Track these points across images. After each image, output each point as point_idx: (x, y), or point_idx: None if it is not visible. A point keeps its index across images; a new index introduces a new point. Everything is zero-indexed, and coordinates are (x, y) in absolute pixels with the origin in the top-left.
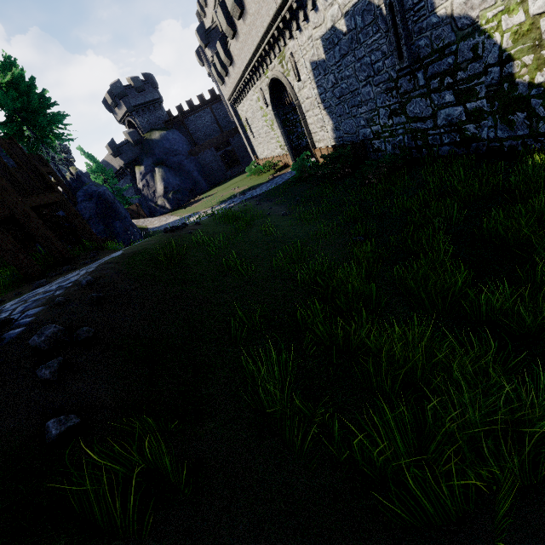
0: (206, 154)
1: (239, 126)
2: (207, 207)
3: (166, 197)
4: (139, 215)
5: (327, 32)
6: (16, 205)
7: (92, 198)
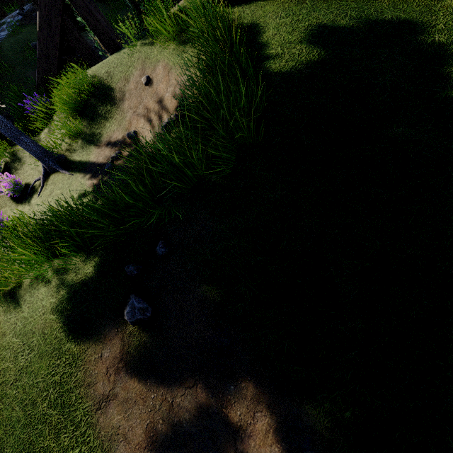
0: None
1: None
2: None
3: None
4: None
5: None
6: None
7: None
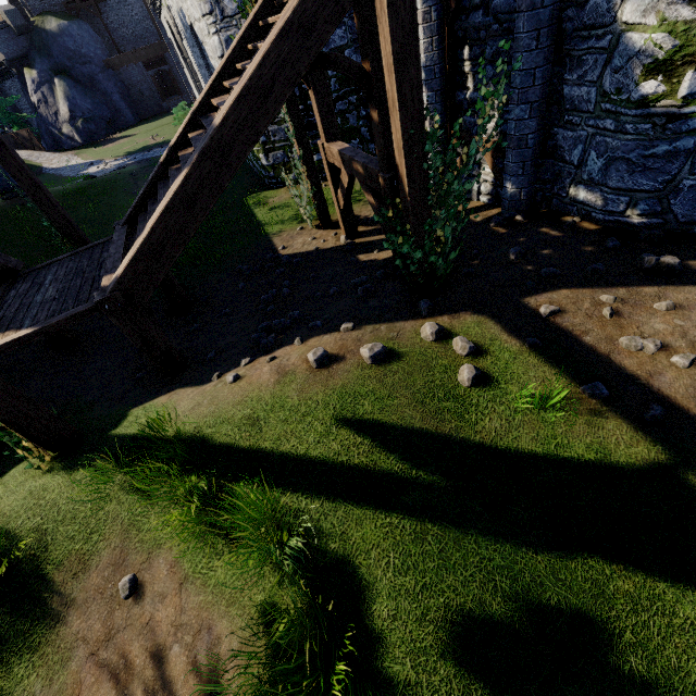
0: (131, 70)
1: (167, 45)
2: (113, 156)
3: (74, 124)
4: (33, 145)
5: (179, 14)
6: None
7: None
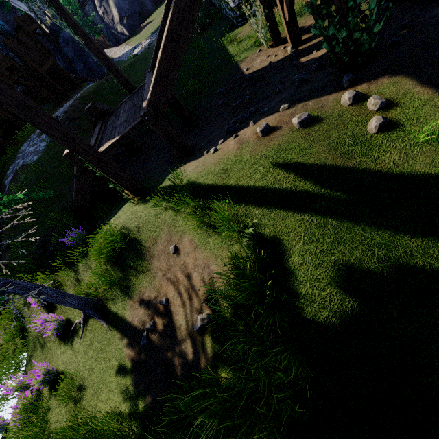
0: None
1: None
2: (145, 38)
3: (122, 23)
4: (106, 45)
5: None
6: (40, 73)
7: (69, 43)
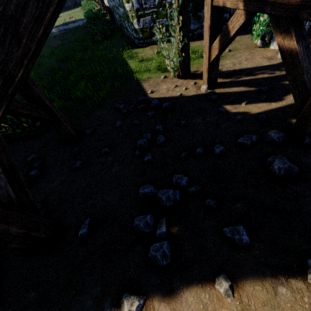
0: None
1: None
2: None
3: None
4: None
5: None
6: None
7: None
